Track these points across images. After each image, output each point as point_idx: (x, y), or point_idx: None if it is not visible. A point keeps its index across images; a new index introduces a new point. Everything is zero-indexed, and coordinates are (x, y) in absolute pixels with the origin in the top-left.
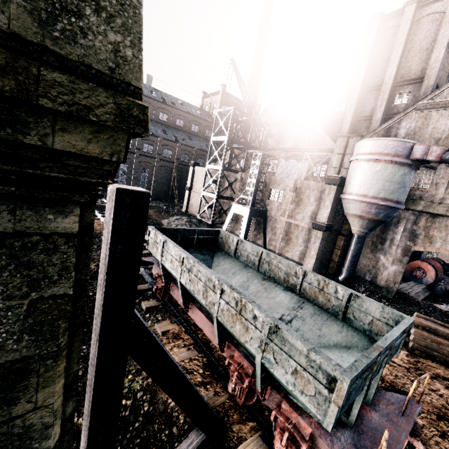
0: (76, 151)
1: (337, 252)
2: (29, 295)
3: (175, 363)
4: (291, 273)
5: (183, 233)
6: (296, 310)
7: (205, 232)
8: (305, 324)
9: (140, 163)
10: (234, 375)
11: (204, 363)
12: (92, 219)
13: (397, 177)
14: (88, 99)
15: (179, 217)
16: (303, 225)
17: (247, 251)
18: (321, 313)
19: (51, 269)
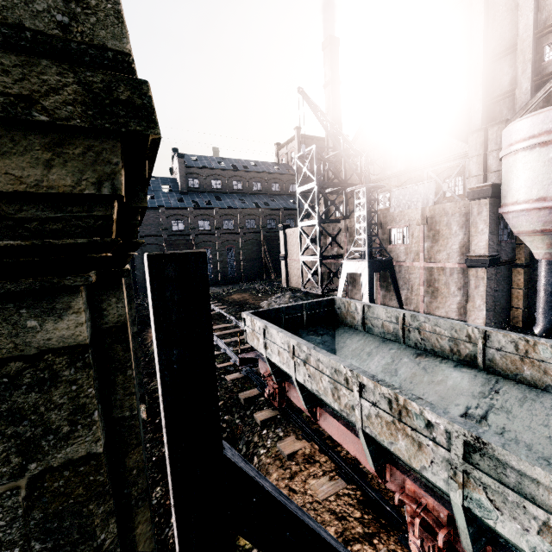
0: (26, 188)
1: (518, 293)
2: (26, 468)
3: (314, 528)
4: (460, 338)
5: (287, 312)
6: (488, 396)
7: (316, 305)
8: (514, 419)
9: (224, 244)
10: (415, 524)
11: (359, 499)
12: (120, 315)
13: None
14: (24, 82)
15: (280, 294)
16: (451, 266)
17: (380, 319)
18: (538, 397)
19: (55, 416)
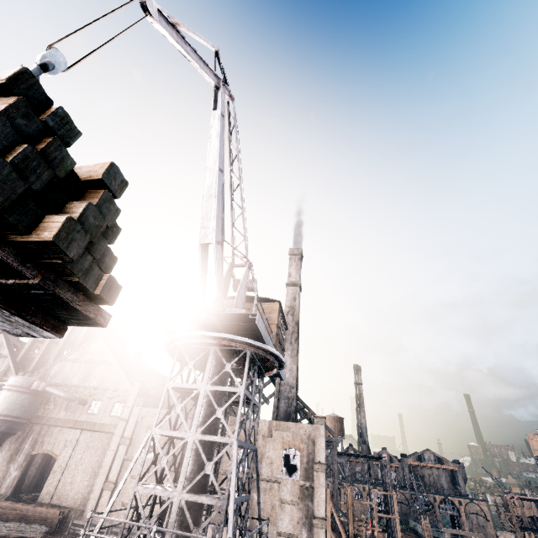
0: None
1: None
2: None
3: None
4: None
5: None
6: None
7: None
8: None
9: None
10: None
11: None
12: None
13: (19, 400)
14: None
15: None
16: None
17: None
18: None
19: None
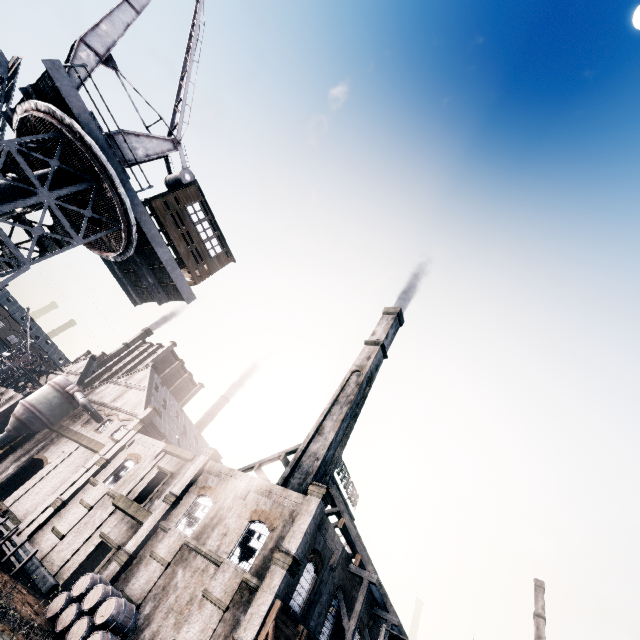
0: None
1: None
2: None
3: None
4: None
5: None
6: None
7: None
8: None
9: None
10: None
11: None
12: None
13: (50, 396)
14: None
15: None
16: None
17: None
18: None
19: None
